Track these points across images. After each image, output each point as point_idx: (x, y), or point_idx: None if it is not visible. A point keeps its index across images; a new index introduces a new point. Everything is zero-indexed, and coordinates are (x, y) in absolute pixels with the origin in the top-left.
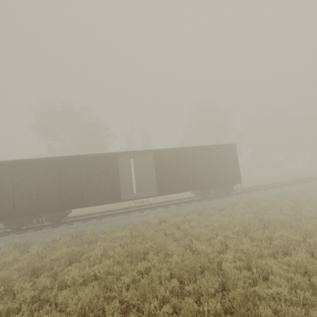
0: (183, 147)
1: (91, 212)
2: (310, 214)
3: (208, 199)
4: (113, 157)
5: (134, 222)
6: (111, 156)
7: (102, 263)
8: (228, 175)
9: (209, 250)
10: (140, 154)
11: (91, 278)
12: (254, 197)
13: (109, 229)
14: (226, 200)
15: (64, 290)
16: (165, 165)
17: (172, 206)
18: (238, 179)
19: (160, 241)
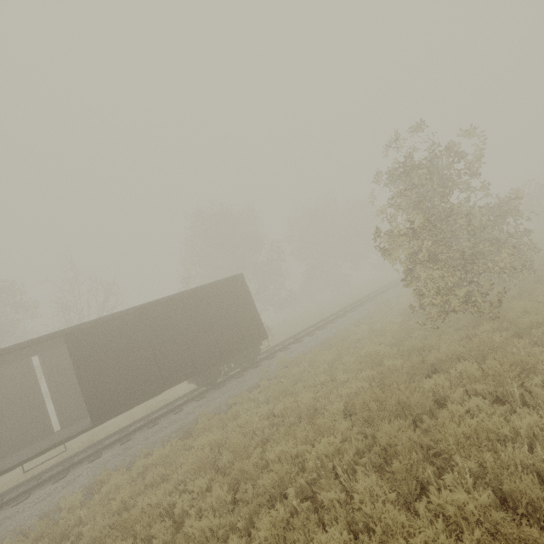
0: (137, 307)
1: None
2: (345, 375)
3: (217, 387)
4: None
5: (23, 525)
6: None
7: None
8: (241, 332)
9: None
10: (52, 342)
11: None
12: (288, 359)
13: None
14: (248, 378)
15: None
16: (101, 355)
17: (139, 433)
18: (261, 333)
19: None
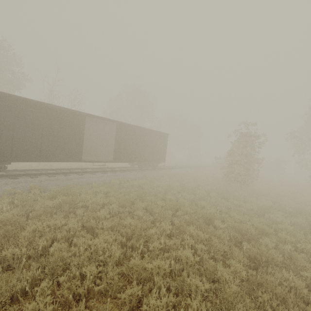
0: (138, 126)
1: (12, 168)
2: (203, 184)
3: (142, 170)
4: (81, 117)
5: (95, 182)
6: (80, 115)
7: (111, 206)
8: (160, 155)
9: (174, 198)
10: (94, 119)
11: (104, 216)
12: (172, 173)
13: (75, 186)
14: (154, 172)
15: (103, 221)
16: (123, 137)
17: (118, 172)
18: (164, 159)
19: (140, 194)
